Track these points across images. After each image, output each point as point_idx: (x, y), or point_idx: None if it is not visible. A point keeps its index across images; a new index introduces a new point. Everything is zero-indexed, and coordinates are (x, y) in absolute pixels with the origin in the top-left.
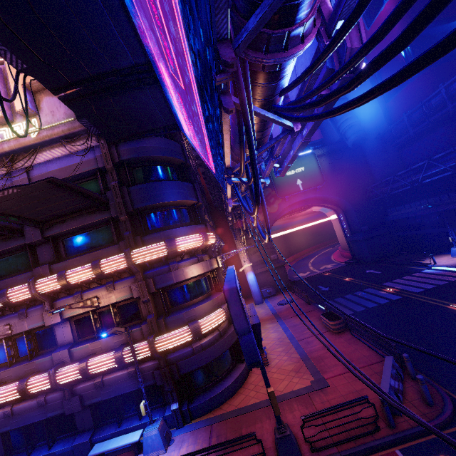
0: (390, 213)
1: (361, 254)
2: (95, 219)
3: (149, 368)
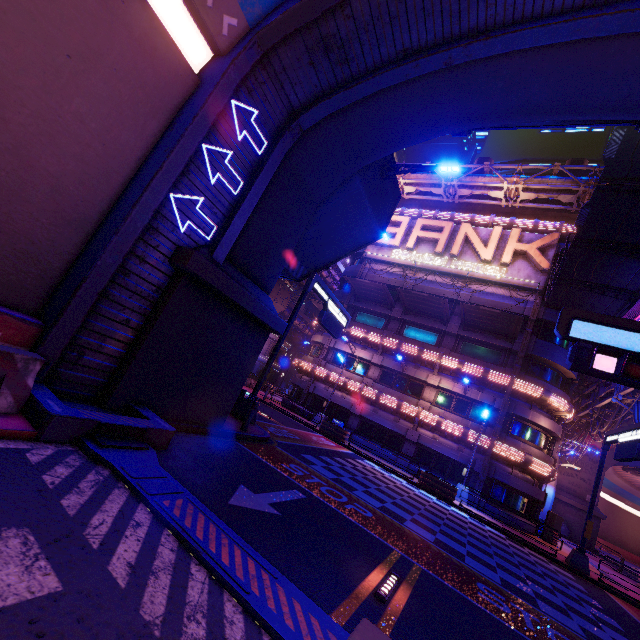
0: None
1: None
2: (498, 343)
3: (474, 455)
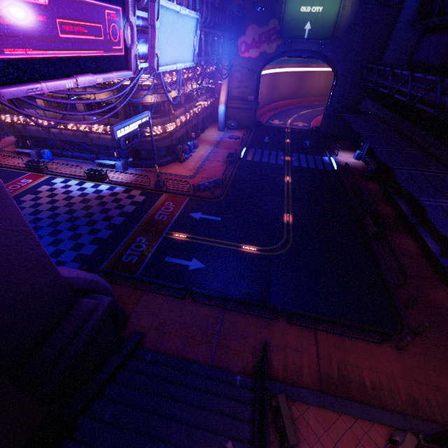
0: (363, 101)
1: (322, 127)
2: None
3: None
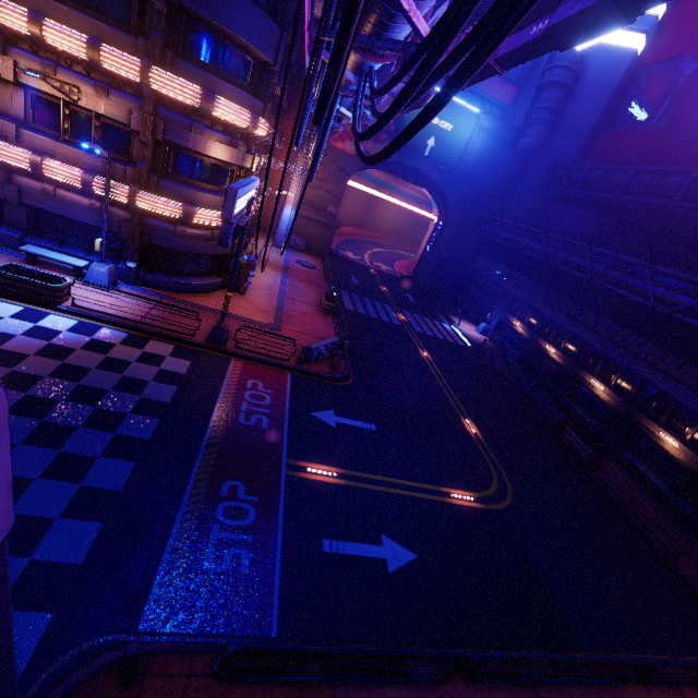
0: (479, 259)
1: (420, 278)
2: None
3: (118, 214)
